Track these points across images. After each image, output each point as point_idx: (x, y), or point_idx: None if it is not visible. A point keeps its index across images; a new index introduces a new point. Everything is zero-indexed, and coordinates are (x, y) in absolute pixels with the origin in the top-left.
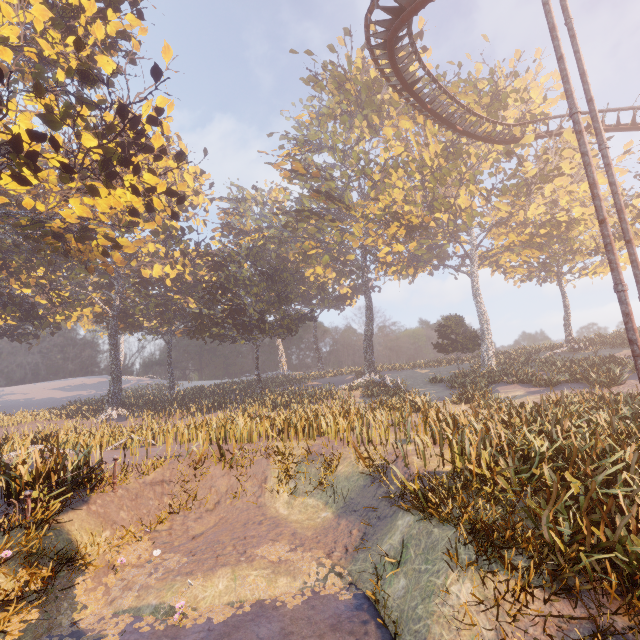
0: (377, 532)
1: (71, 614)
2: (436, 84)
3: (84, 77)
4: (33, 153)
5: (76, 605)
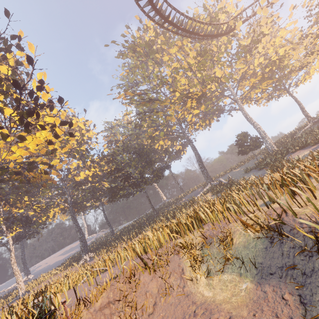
0: (315, 291)
1: None
2: (180, 13)
3: None
4: None
5: None
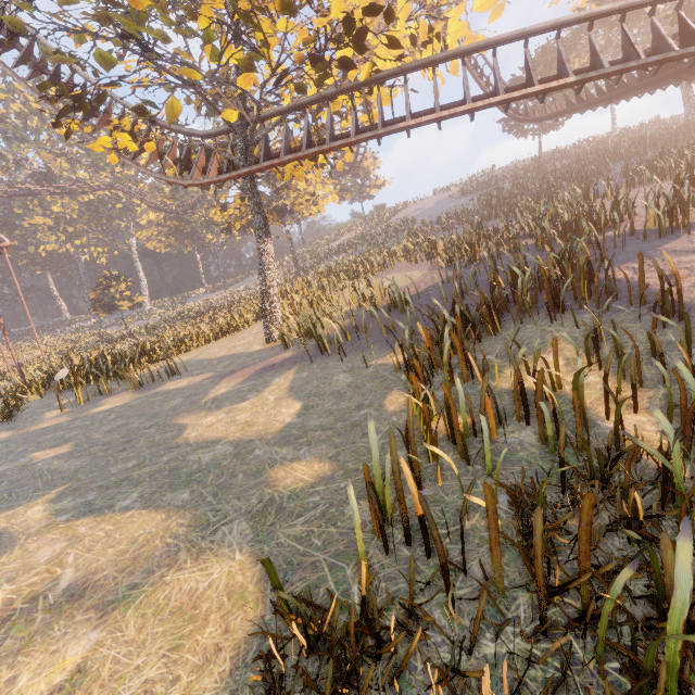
0: None
1: None
2: None
3: None
4: None
5: None
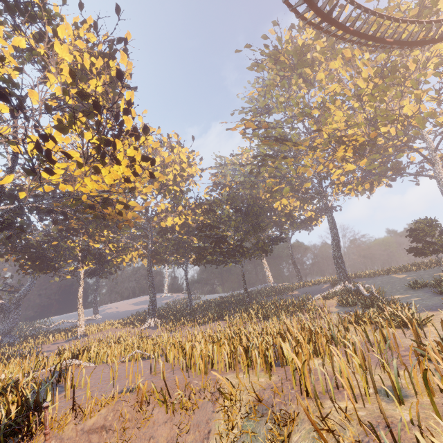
0: None
1: None
2: (354, 4)
3: (82, 96)
4: (48, 150)
5: None
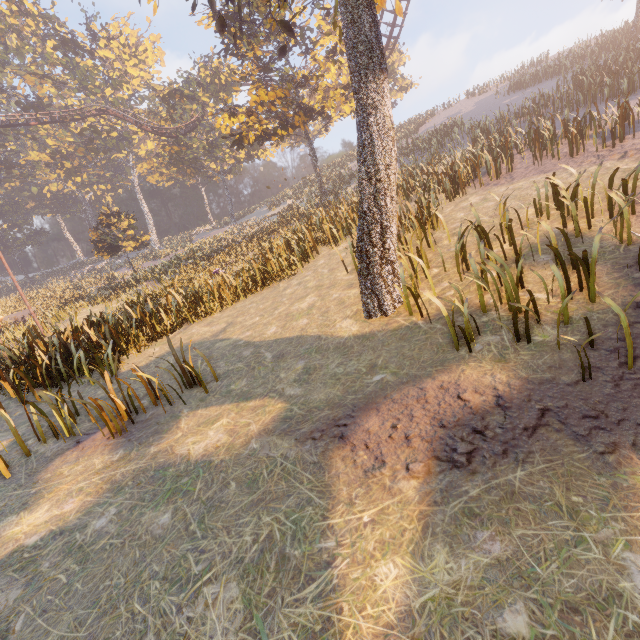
0: None
1: None
2: None
3: None
4: None
5: None
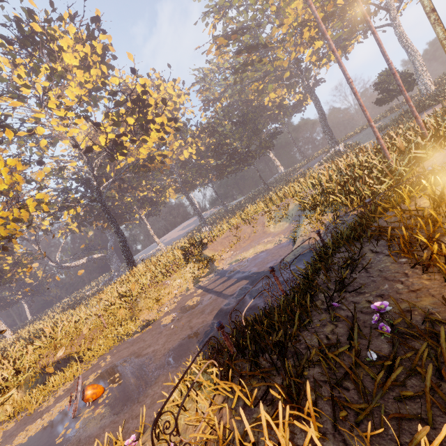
0: (300, 222)
1: (216, 268)
2: None
3: (112, 95)
4: (121, 142)
5: (217, 267)
